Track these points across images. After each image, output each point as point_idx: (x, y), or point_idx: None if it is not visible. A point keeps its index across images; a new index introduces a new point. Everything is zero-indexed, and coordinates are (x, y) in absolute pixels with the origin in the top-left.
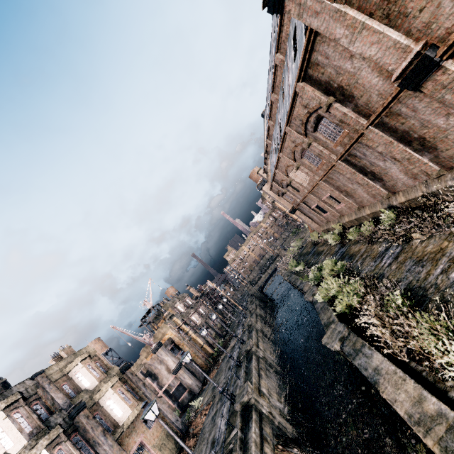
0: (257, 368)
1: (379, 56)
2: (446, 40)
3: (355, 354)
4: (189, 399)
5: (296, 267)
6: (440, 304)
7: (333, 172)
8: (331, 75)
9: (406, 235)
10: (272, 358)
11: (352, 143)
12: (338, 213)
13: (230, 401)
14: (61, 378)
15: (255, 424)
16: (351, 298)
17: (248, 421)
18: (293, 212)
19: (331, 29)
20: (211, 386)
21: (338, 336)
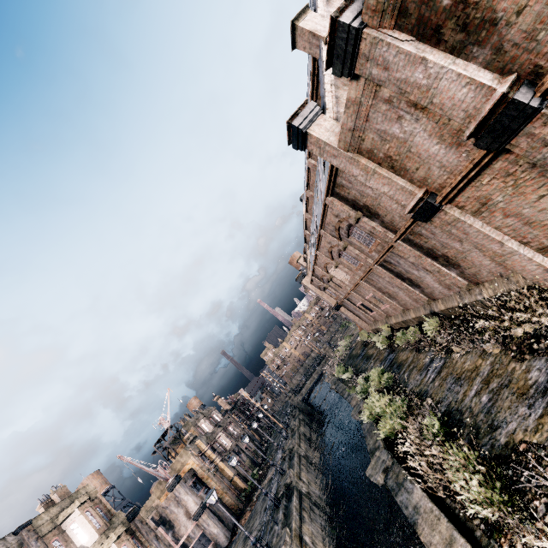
0: (299, 508)
1: (392, 193)
2: (441, 192)
3: (397, 489)
4: None
5: (344, 373)
6: (459, 436)
7: (372, 274)
8: (356, 196)
9: (448, 347)
10: (319, 494)
11: (384, 252)
12: (384, 313)
13: None
14: (51, 531)
15: None
16: (394, 420)
17: None
18: (337, 308)
19: (349, 168)
20: (243, 536)
21: (382, 467)
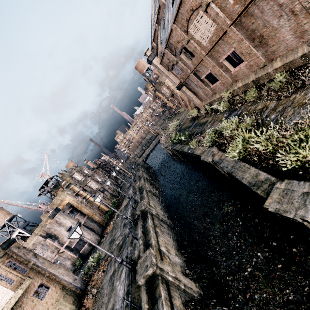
0: (153, 226)
1: None
2: None
3: None
4: (89, 250)
5: (180, 137)
6: None
7: None
8: None
9: None
10: (161, 212)
11: None
12: (231, 79)
13: (131, 272)
14: None
15: (166, 306)
16: None
17: (156, 299)
18: (180, 87)
19: None
20: (108, 240)
21: (309, 201)
